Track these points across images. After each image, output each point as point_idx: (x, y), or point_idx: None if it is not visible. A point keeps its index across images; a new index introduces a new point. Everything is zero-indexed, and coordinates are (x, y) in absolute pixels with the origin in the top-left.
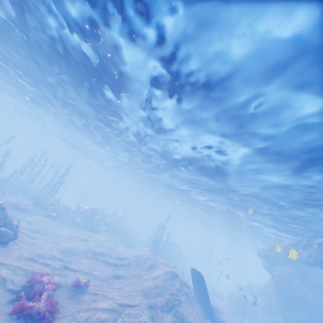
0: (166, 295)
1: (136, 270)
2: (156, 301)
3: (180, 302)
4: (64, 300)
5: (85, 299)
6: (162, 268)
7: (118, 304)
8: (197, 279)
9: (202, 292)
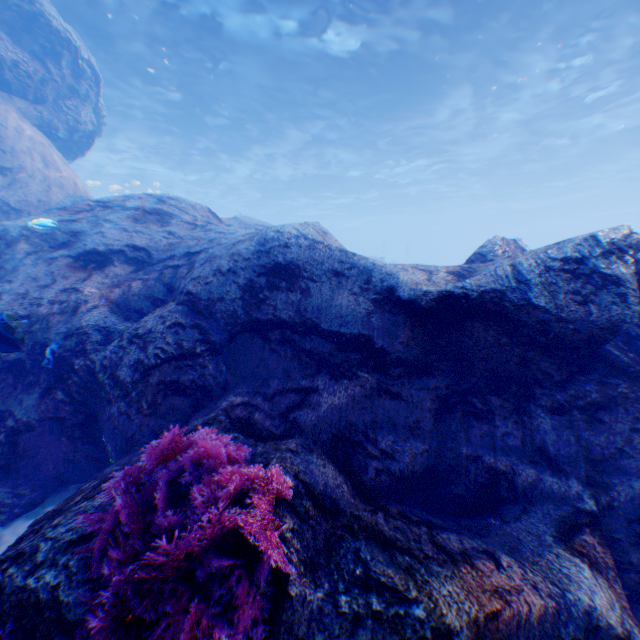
0: None
1: None
2: None
3: None
4: None
5: None
6: None
7: None
8: None
9: None
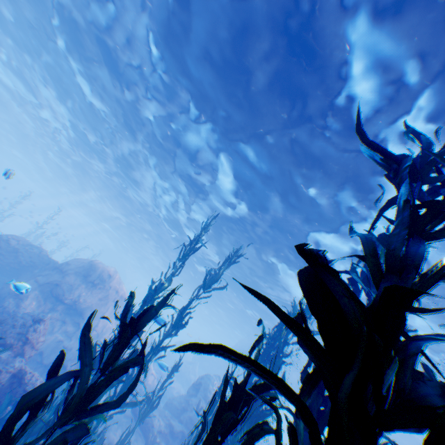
0: None
1: None
2: None
3: None
4: None
5: None
6: None
7: None
8: None
9: None
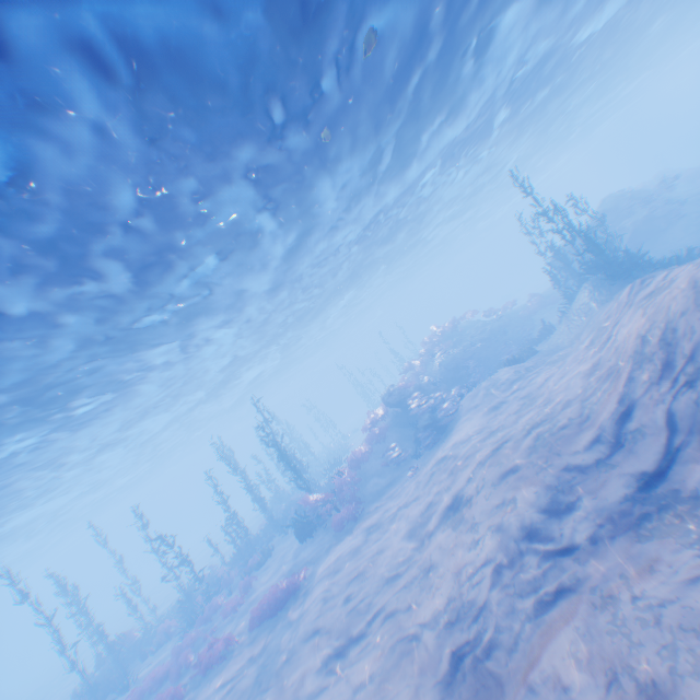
0: None
1: None
2: None
3: None
4: None
5: None
6: None
7: None
8: None
9: None
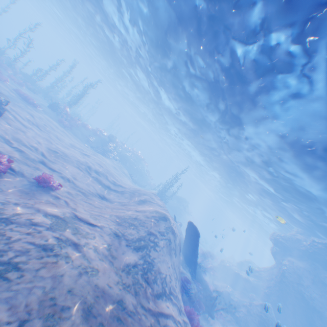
0: (142, 233)
1: (126, 200)
2: (127, 233)
3: (157, 247)
4: (11, 187)
5: (38, 197)
6: (154, 207)
7: (75, 217)
8: (191, 234)
9: (192, 248)
